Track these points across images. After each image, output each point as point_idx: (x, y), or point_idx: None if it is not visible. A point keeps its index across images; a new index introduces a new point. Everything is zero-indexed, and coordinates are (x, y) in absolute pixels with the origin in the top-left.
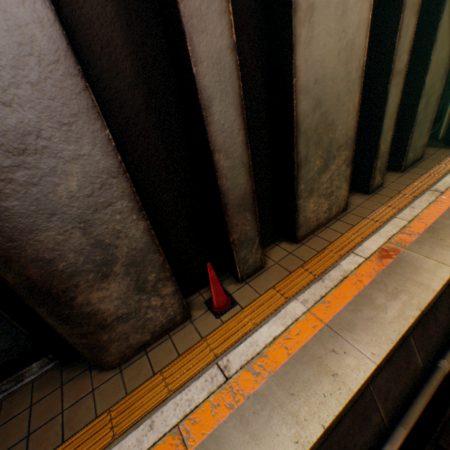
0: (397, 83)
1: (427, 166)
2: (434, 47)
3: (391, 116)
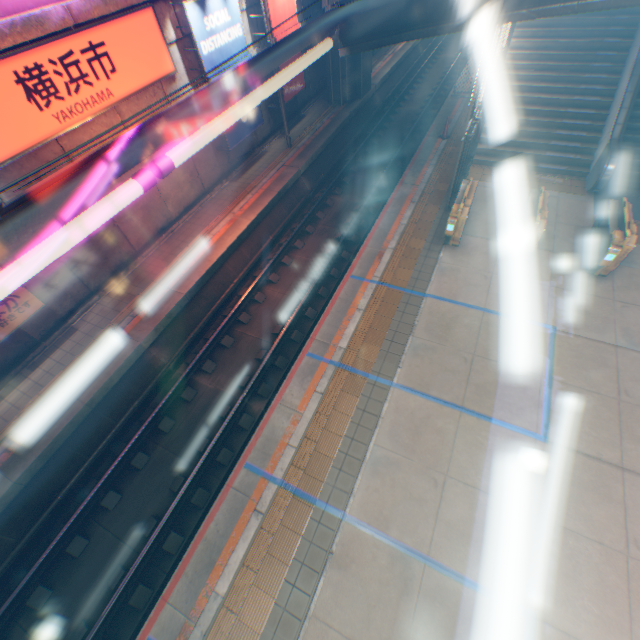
0: None
1: None
2: None
3: None
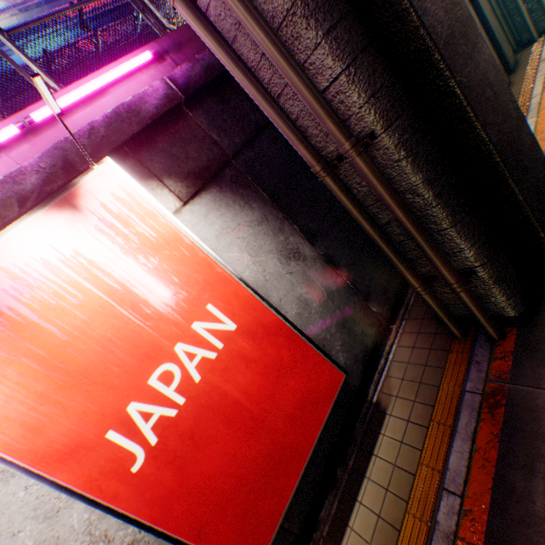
0: (481, 33)
1: (524, 60)
2: (482, 11)
3: (489, 47)
